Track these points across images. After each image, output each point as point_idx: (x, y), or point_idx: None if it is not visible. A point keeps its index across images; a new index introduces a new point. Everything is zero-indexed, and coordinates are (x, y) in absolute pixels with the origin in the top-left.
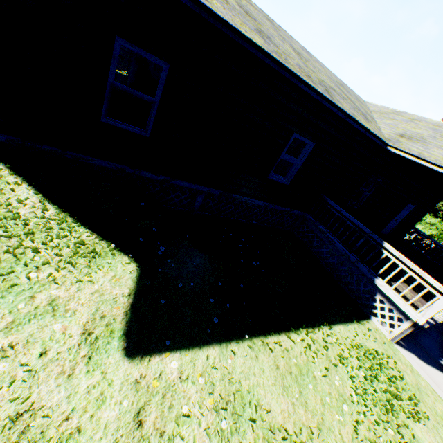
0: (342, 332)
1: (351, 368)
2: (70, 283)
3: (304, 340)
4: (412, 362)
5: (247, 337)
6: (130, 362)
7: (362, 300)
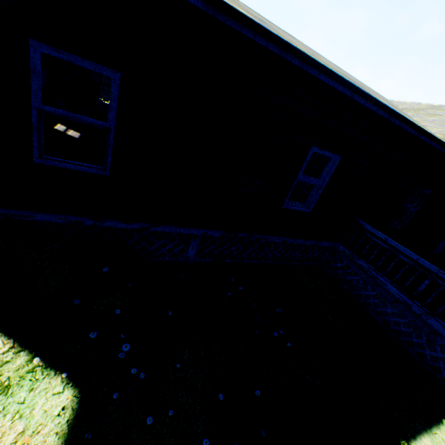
0: None
1: None
2: None
3: None
4: None
5: None
6: None
7: (442, 372)
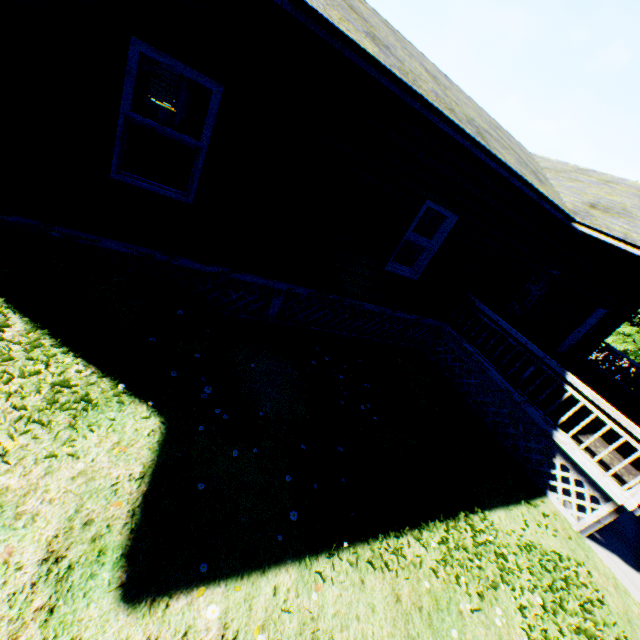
0: (503, 523)
1: (520, 590)
2: (33, 460)
3: (442, 543)
4: (615, 570)
5: (346, 545)
6: (130, 613)
7: (532, 463)
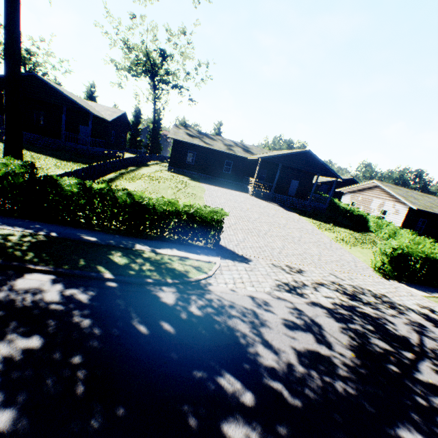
0: None
1: None
2: None
3: None
4: None
5: None
6: None
7: None
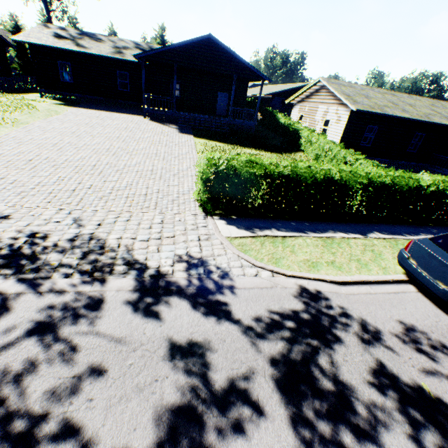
0: None
1: None
2: None
3: None
4: None
5: None
6: None
7: None
